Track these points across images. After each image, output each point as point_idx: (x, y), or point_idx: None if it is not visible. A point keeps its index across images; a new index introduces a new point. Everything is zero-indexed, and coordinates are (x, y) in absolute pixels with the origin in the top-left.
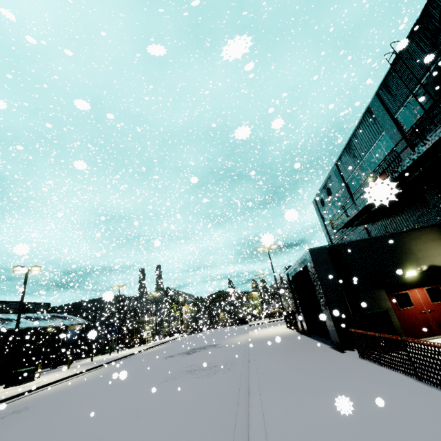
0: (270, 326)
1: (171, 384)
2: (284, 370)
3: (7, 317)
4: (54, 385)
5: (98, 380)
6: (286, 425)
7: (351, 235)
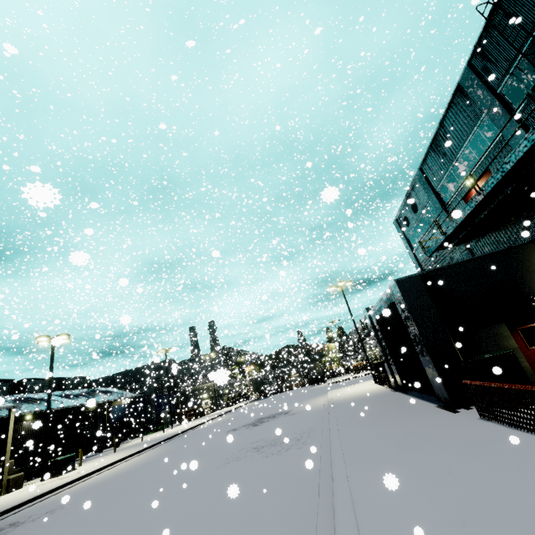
0: (354, 384)
1: (233, 468)
2: (377, 442)
3: (41, 396)
4: (96, 474)
5: (148, 465)
6: (390, 528)
7: (449, 259)
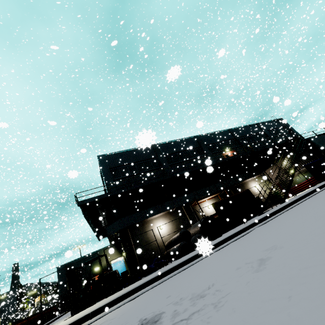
0: None
1: None
2: None
3: None
4: None
5: None
6: None
7: None
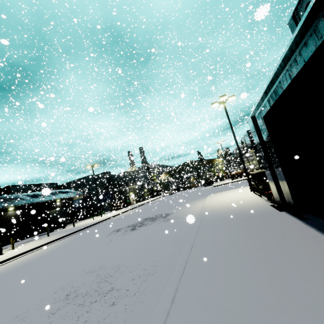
0: (232, 188)
1: None
2: None
3: (16, 196)
4: None
5: (15, 271)
6: None
7: None
